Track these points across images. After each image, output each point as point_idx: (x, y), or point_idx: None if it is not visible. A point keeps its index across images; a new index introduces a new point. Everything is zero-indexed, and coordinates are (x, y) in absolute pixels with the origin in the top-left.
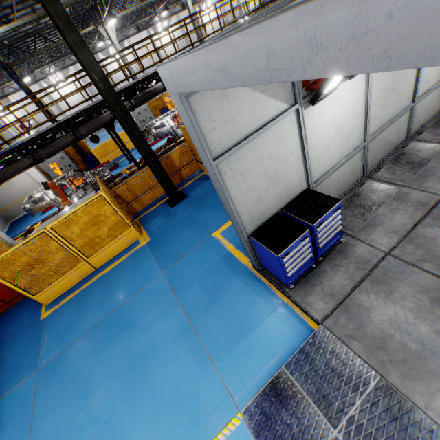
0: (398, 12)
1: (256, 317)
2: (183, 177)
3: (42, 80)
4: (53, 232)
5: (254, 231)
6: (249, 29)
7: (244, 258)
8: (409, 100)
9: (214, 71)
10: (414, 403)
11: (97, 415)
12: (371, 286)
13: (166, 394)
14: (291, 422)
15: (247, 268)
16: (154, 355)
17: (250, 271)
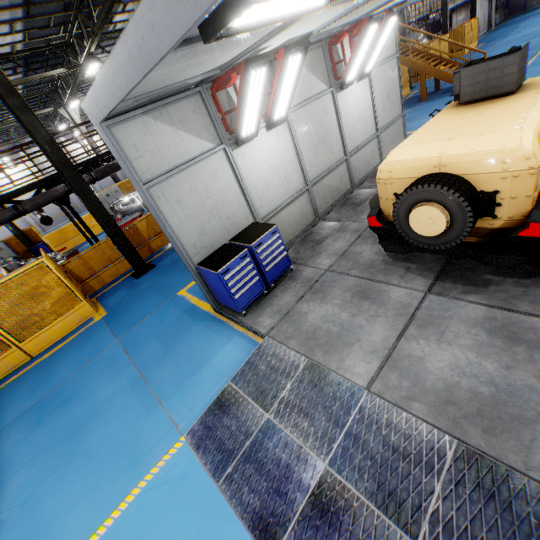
0: (143, 35)
1: (211, 352)
2: (153, 249)
3: None
4: None
5: (201, 261)
6: (110, 57)
7: (207, 306)
8: (342, 154)
9: (108, 92)
10: (330, 368)
11: (10, 502)
12: (311, 296)
13: (104, 450)
14: (230, 424)
15: (208, 313)
16: (95, 419)
17: (211, 315)
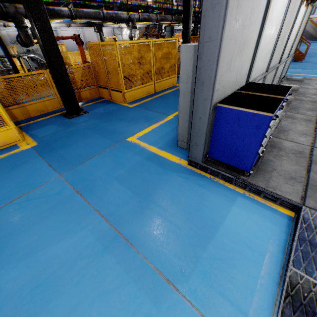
0: None
1: (215, 212)
2: (81, 99)
3: None
4: None
5: (221, 100)
6: None
7: (173, 157)
8: (279, 60)
9: None
10: None
11: None
12: None
13: None
14: None
15: (180, 165)
16: (47, 302)
17: (186, 168)
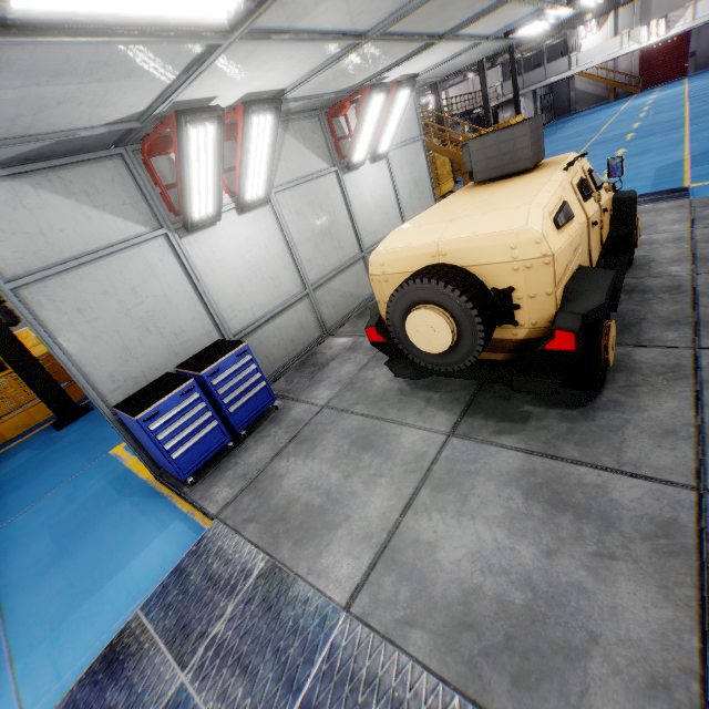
0: None
1: (129, 552)
2: None
3: None
4: None
5: (122, 400)
6: None
7: (147, 471)
8: (357, 250)
9: None
10: (298, 573)
11: None
12: (295, 448)
13: None
14: (116, 700)
15: (145, 483)
16: None
17: (149, 486)
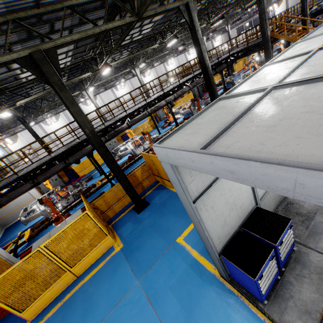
0: None
1: None
2: (144, 187)
3: (41, 122)
4: (46, 249)
5: (224, 250)
6: (274, 165)
7: (210, 266)
8: None
9: (220, 168)
10: None
11: None
12: None
13: None
14: None
15: (214, 276)
16: None
17: (219, 280)
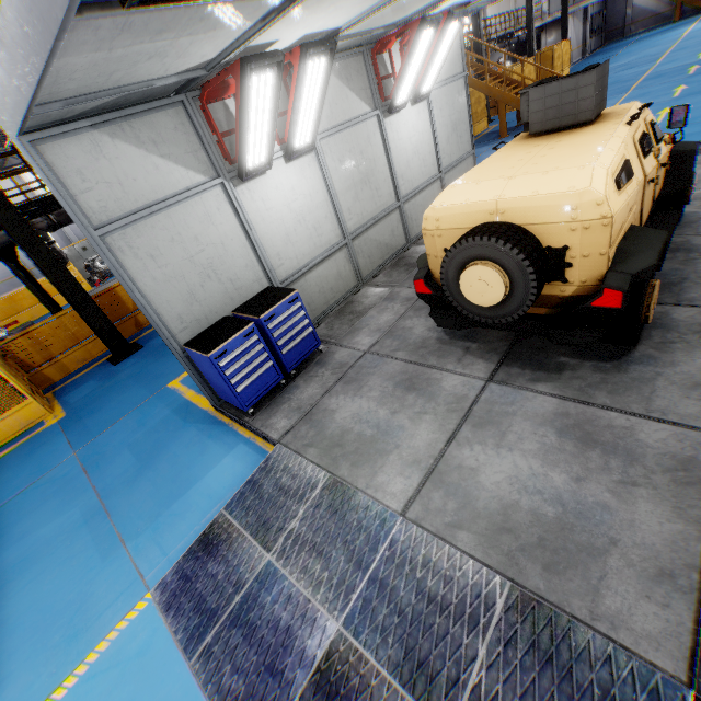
0: None
1: (203, 467)
2: (141, 324)
3: None
4: None
5: (190, 339)
6: None
7: (205, 402)
8: (393, 199)
9: (14, 86)
10: (357, 487)
11: None
12: (343, 387)
13: (32, 618)
14: (217, 571)
15: (206, 412)
16: (25, 571)
17: (210, 415)
